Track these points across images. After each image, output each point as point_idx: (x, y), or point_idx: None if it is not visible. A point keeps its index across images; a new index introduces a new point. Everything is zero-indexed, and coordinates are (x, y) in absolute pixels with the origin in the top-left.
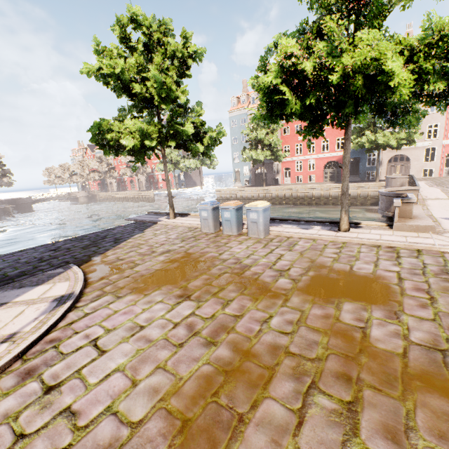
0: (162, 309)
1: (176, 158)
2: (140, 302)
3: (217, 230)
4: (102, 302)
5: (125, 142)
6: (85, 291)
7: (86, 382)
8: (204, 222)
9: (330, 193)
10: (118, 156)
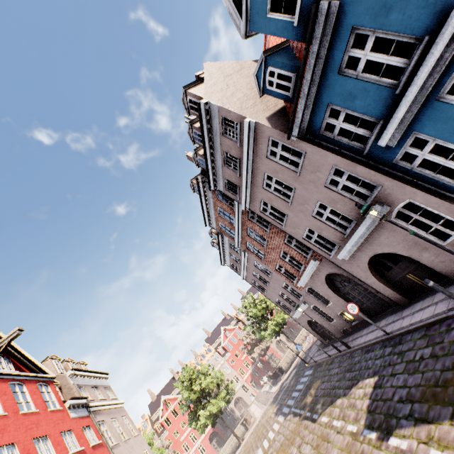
0: None
1: None
2: None
3: None
4: None
5: None
6: None
7: None
8: None
9: (228, 452)
10: None
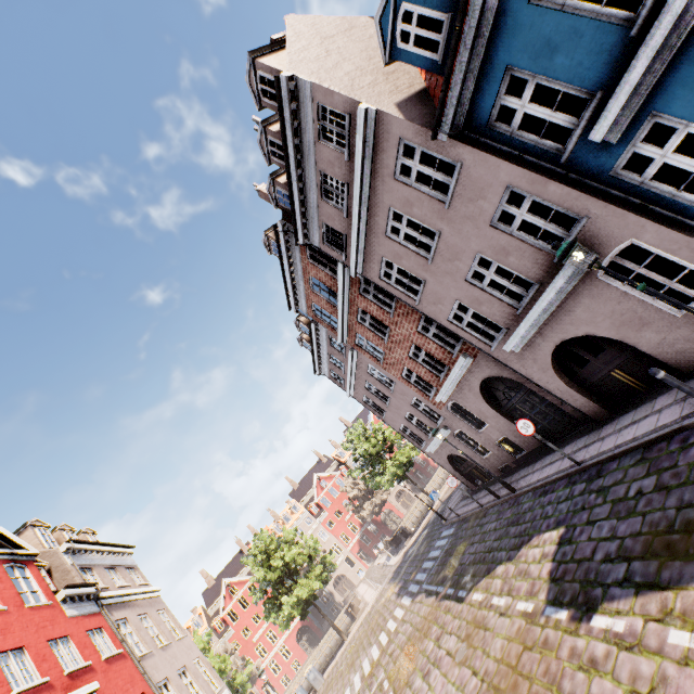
0: None
1: None
2: None
3: None
4: None
5: None
6: None
7: None
8: None
9: (325, 653)
10: None
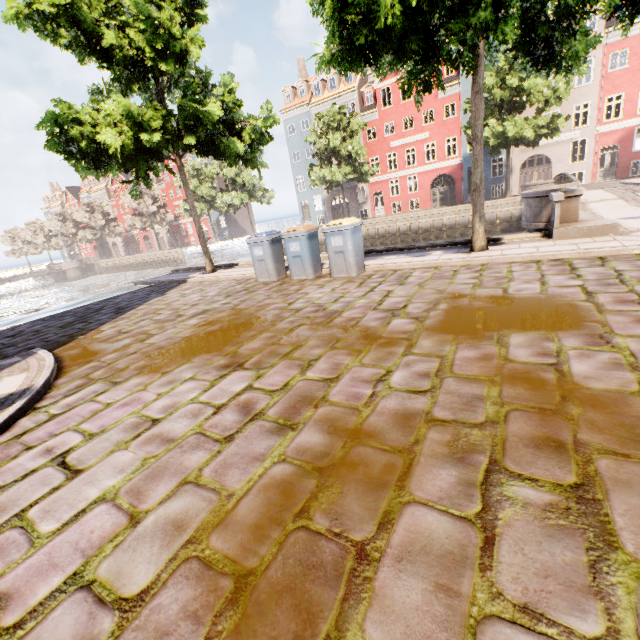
0: (193, 389)
1: (209, 193)
2: (154, 385)
3: (281, 276)
4: (85, 394)
5: (107, 139)
6: (55, 383)
7: (33, 532)
8: (260, 266)
9: (444, 222)
10: (101, 170)
